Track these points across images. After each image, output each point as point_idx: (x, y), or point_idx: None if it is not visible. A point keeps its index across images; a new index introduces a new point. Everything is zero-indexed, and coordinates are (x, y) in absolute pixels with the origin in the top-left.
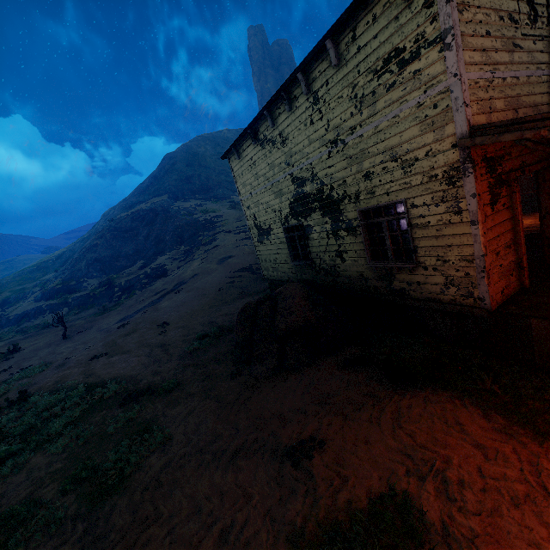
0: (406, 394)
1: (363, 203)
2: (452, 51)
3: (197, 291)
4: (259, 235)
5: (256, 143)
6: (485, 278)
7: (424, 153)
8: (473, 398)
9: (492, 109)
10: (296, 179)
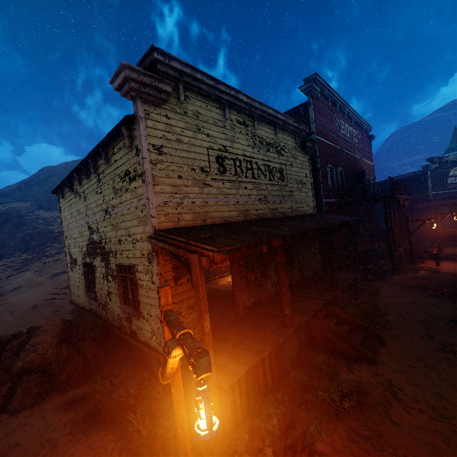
0: (80, 440)
1: (119, 259)
2: (145, 184)
3: (7, 307)
4: (71, 262)
5: (72, 191)
6: None
7: (140, 238)
8: (125, 441)
9: (181, 219)
10: (90, 227)
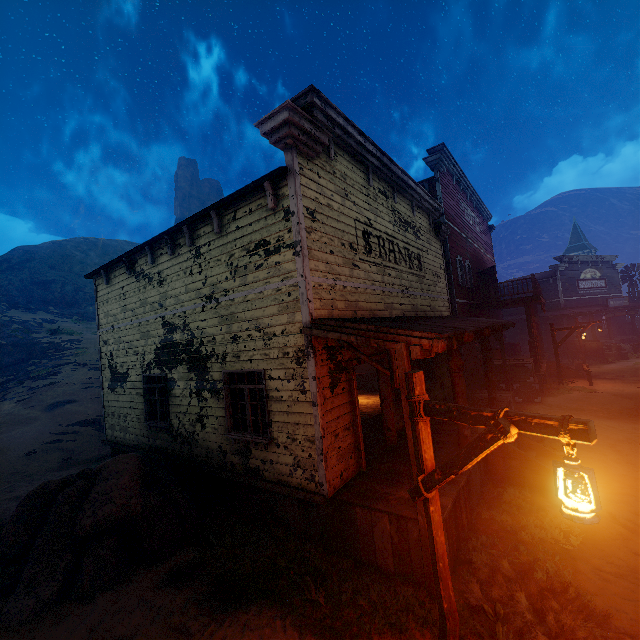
0: (225, 621)
1: (229, 365)
2: (300, 257)
3: None
4: (113, 379)
5: (132, 273)
6: (324, 461)
7: (281, 331)
8: (296, 614)
9: (334, 307)
10: (168, 323)
